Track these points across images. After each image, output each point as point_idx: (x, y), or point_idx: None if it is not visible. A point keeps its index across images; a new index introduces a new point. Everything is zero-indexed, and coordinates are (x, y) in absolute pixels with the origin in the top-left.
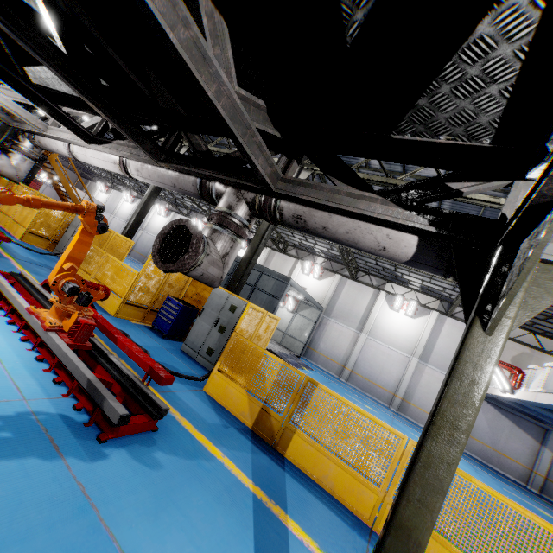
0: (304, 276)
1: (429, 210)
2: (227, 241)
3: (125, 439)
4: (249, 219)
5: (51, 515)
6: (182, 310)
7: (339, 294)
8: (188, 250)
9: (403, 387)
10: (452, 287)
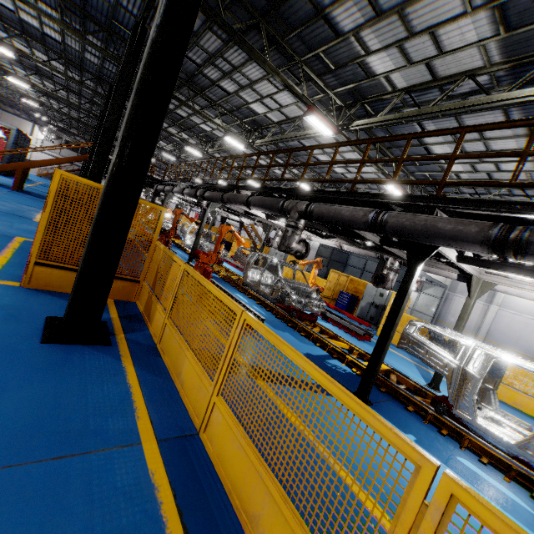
0: None
1: (458, 268)
2: (393, 275)
3: (364, 342)
4: (399, 267)
5: (362, 349)
6: (350, 298)
7: None
8: (384, 281)
9: None
10: None
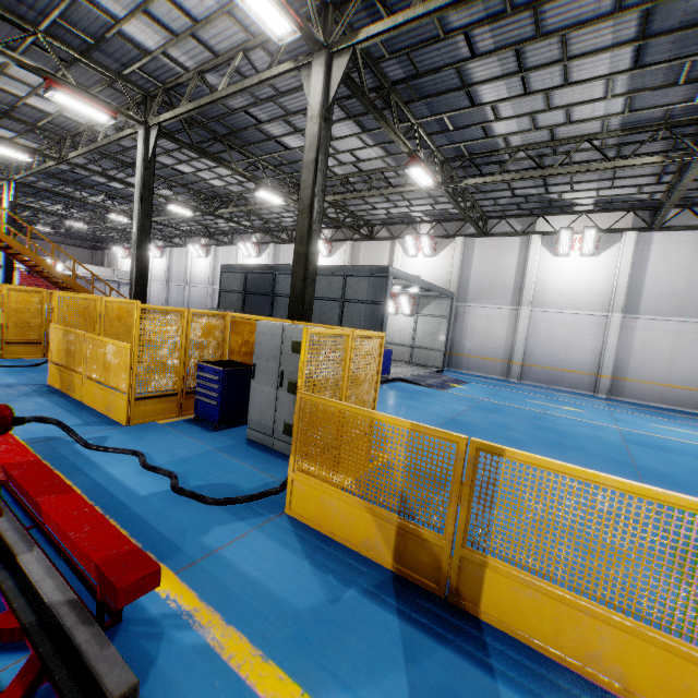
0: (411, 259)
1: None
2: None
3: None
4: None
5: None
6: (226, 378)
7: (469, 265)
8: None
9: (609, 361)
10: (654, 178)
